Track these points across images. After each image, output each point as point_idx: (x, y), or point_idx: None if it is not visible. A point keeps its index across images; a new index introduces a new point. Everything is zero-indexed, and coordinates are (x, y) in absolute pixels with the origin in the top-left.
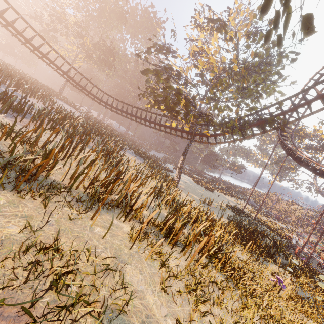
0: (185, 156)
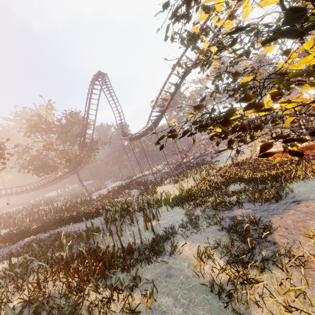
0: (80, 181)
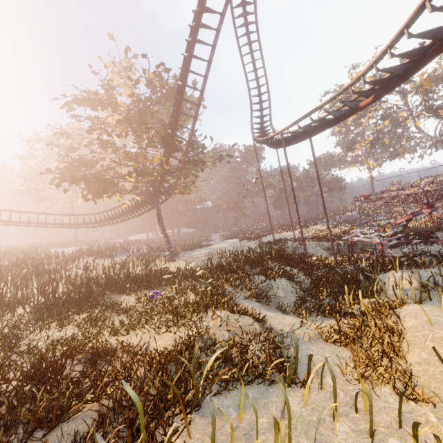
0: (161, 224)
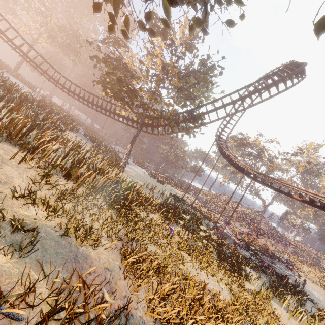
0: (132, 144)
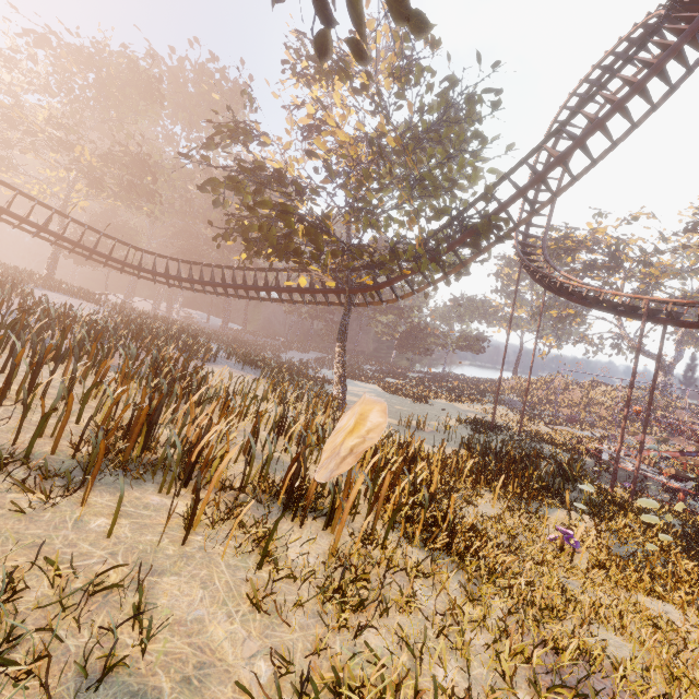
0: (343, 341)
